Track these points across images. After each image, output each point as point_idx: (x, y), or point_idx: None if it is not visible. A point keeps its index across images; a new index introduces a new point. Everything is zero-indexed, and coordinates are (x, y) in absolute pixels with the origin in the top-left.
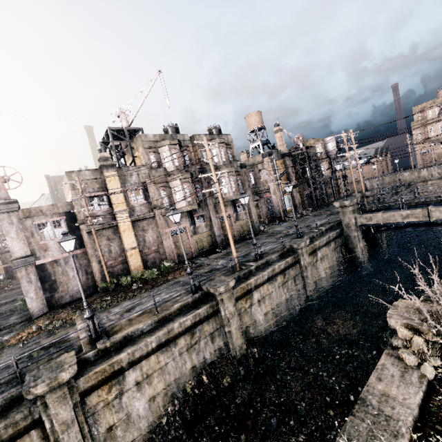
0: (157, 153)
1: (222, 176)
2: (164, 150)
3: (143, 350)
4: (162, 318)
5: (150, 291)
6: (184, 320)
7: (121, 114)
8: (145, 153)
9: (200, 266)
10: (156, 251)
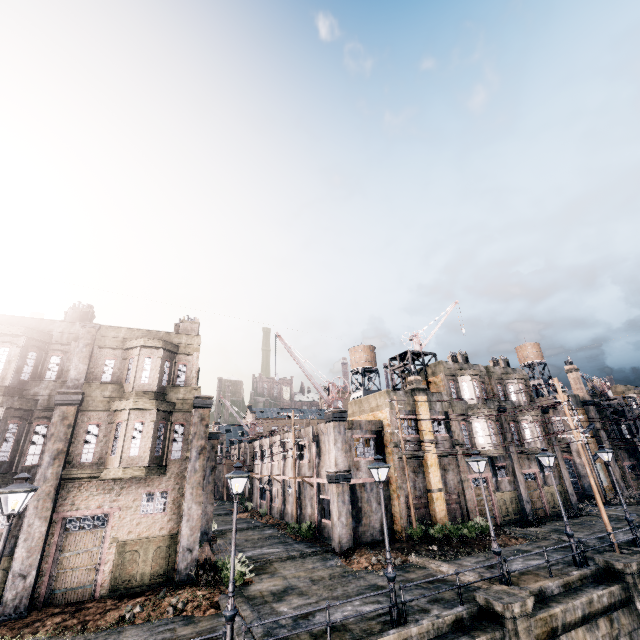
0: (457, 382)
1: (523, 419)
2: (465, 379)
3: (571, 614)
4: (566, 583)
5: (488, 552)
6: (600, 594)
7: (415, 338)
8: (446, 380)
9: (531, 538)
10: (456, 502)
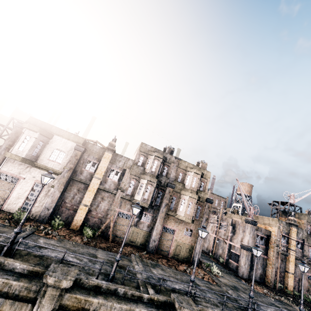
0: None
1: None
2: None
3: None
4: None
5: None
6: None
7: (291, 196)
8: (306, 224)
9: None
10: (297, 282)
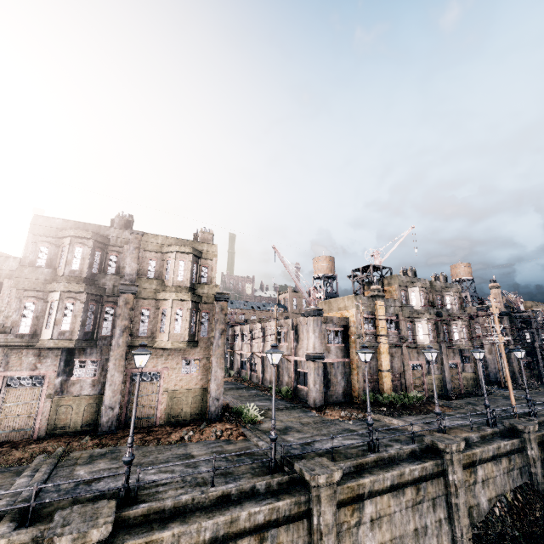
0: (407, 292)
1: (454, 323)
2: (414, 290)
3: (486, 454)
4: (483, 436)
5: (422, 414)
6: (506, 443)
7: (376, 255)
8: (399, 290)
9: (452, 407)
10: (398, 379)
